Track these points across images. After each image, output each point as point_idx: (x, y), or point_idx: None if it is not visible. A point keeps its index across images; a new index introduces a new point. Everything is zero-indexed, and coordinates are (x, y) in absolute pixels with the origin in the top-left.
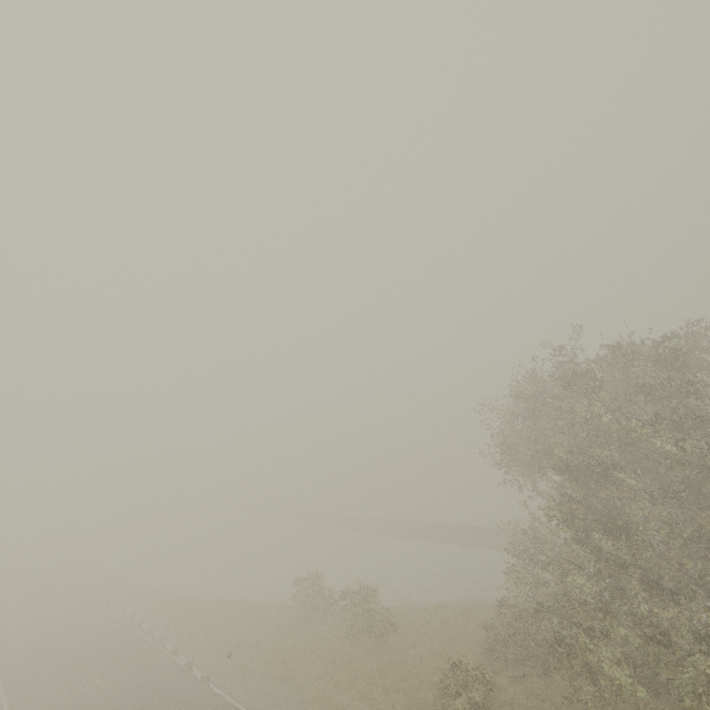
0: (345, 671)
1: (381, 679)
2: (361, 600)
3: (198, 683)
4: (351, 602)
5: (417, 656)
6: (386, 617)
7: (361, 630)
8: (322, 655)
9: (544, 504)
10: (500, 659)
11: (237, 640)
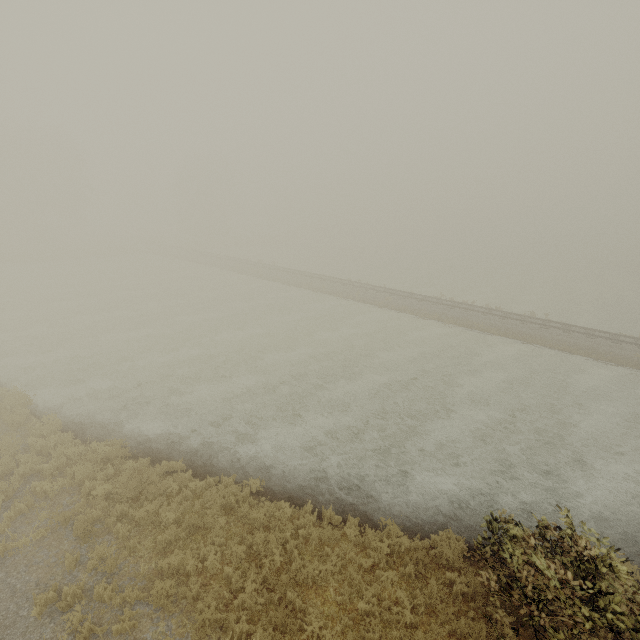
0: None
1: None
2: None
3: None
4: None
5: None
6: None
7: None
8: None
9: None
10: None
11: None
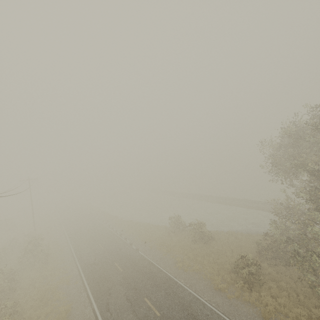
0: (192, 253)
1: (207, 257)
2: (198, 227)
3: (134, 250)
4: (193, 228)
5: (223, 250)
6: (209, 234)
7: (198, 238)
8: (182, 246)
9: (296, 191)
10: (264, 256)
11: (148, 237)
